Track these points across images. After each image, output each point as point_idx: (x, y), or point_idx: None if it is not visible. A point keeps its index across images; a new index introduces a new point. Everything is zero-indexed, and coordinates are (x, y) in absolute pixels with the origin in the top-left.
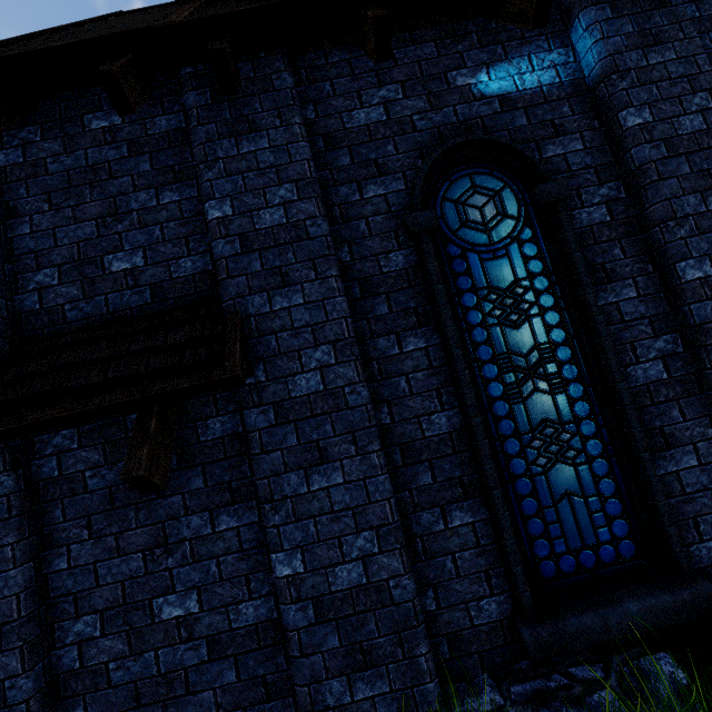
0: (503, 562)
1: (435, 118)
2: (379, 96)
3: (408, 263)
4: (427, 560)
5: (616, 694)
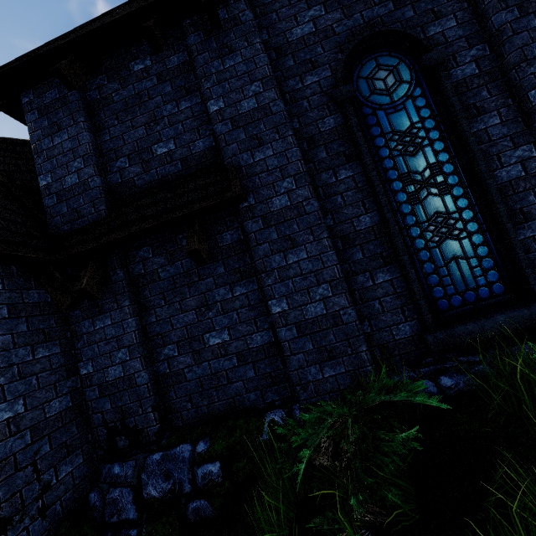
0: (412, 301)
1: (348, 23)
2: (309, 15)
3: (337, 123)
4: (363, 303)
5: (490, 366)
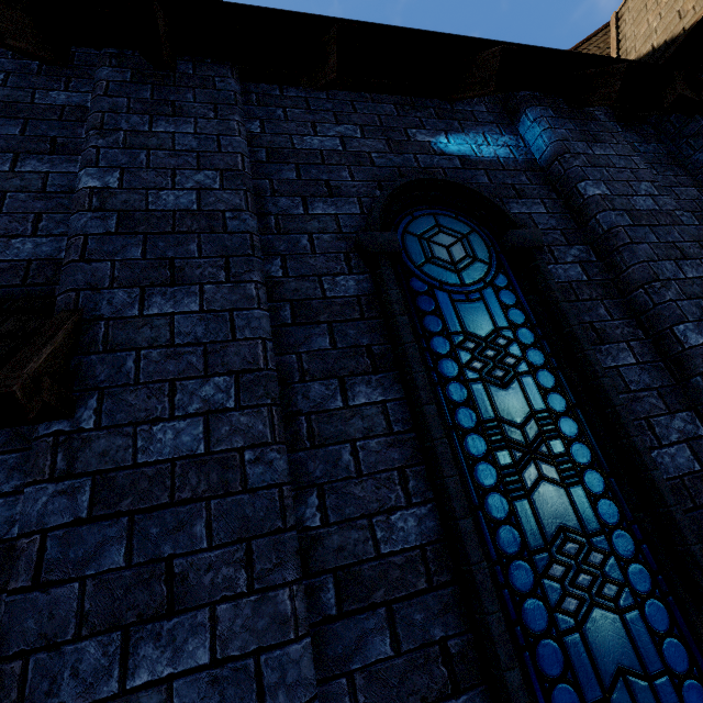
0: None
1: (395, 159)
2: (336, 130)
3: (361, 290)
4: None
5: None
